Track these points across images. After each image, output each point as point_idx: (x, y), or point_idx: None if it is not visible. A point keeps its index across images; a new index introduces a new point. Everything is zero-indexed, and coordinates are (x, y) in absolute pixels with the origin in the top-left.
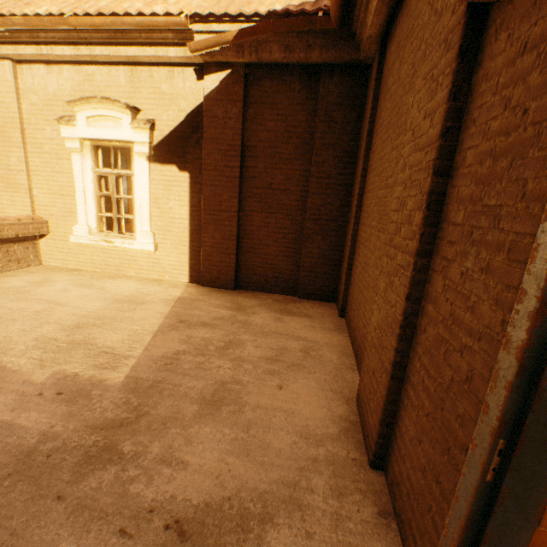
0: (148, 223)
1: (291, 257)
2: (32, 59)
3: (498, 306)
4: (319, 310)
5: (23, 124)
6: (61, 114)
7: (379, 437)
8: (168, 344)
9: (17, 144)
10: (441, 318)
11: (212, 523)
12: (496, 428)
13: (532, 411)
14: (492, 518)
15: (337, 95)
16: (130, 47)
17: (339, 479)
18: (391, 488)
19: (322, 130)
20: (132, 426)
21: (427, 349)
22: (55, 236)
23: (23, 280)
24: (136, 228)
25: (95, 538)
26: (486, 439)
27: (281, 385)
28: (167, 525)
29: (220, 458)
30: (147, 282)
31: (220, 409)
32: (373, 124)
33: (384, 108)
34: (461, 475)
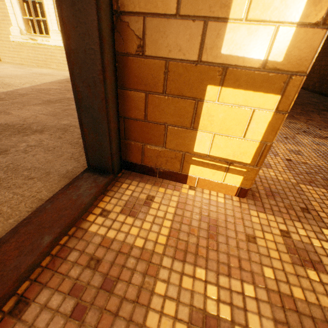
0: (55, 23)
1: None
2: None
3: None
4: None
5: None
6: None
7: None
8: (49, 86)
9: None
10: None
11: (2, 128)
12: None
13: None
14: None
15: None
16: None
17: None
18: None
19: None
20: None
21: None
22: (2, 38)
23: None
24: (49, 29)
25: None
26: None
27: None
28: None
29: (35, 115)
30: (62, 71)
31: (55, 104)
32: None
33: None
34: None
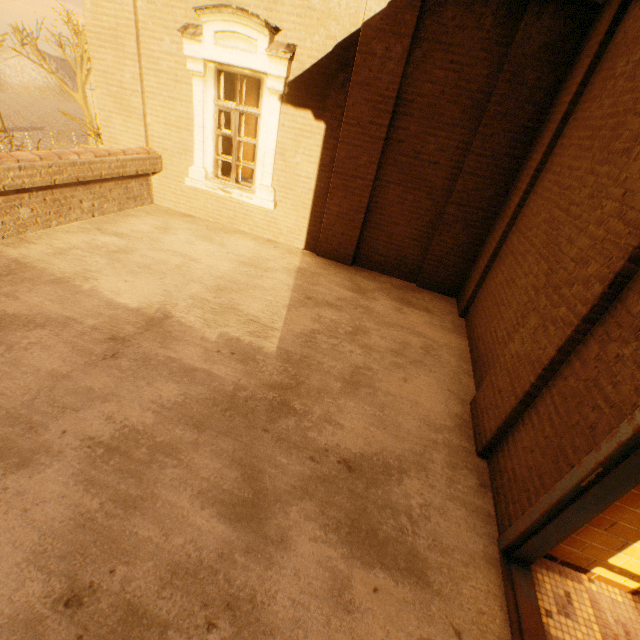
0: (270, 177)
1: (421, 242)
2: None
3: (635, 393)
4: (438, 305)
5: (138, 29)
6: (182, 20)
7: (492, 438)
8: (303, 321)
9: (131, 56)
10: (584, 378)
11: (367, 466)
12: (600, 461)
13: (628, 459)
14: (575, 503)
15: (538, 45)
16: None
17: (453, 458)
18: (491, 472)
19: (503, 93)
20: (296, 390)
21: (562, 393)
22: (168, 174)
23: (147, 224)
24: (255, 180)
25: (296, 458)
26: (590, 465)
27: (406, 378)
28: (338, 461)
29: (365, 427)
30: (262, 243)
31: (358, 390)
32: (575, 106)
33: (597, 97)
34: (562, 478)
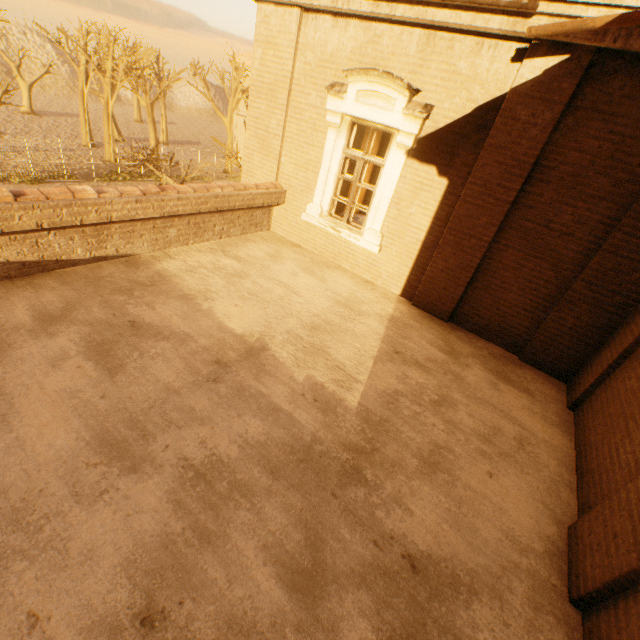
0: (380, 223)
1: (533, 314)
2: (321, 9)
3: None
4: (542, 388)
5: (291, 84)
6: (331, 79)
7: (594, 590)
8: (387, 377)
9: (281, 107)
10: None
11: (433, 571)
12: None
13: None
14: None
15: None
16: (441, 9)
17: (537, 595)
18: (586, 632)
19: None
20: (370, 457)
21: None
22: (288, 207)
23: (261, 250)
24: (365, 223)
25: (359, 537)
26: None
27: (491, 472)
28: (402, 554)
29: (437, 521)
30: (360, 283)
31: (435, 473)
32: None
33: None
34: None
